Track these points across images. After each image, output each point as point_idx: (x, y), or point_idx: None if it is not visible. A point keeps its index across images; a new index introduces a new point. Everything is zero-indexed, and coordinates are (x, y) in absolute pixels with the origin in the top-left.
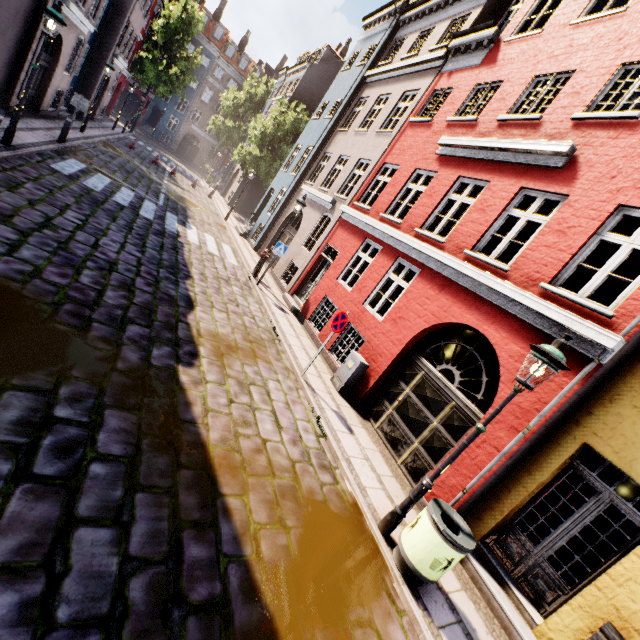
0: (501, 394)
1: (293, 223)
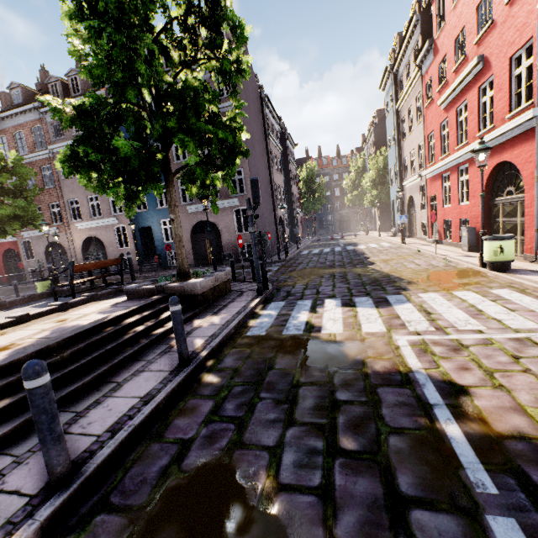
0: (523, 176)
1: (412, 206)
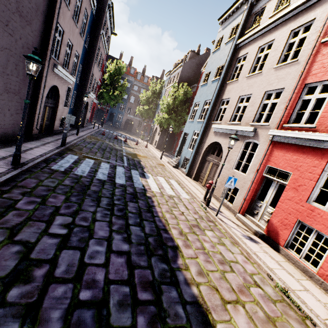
0: None
1: (211, 152)
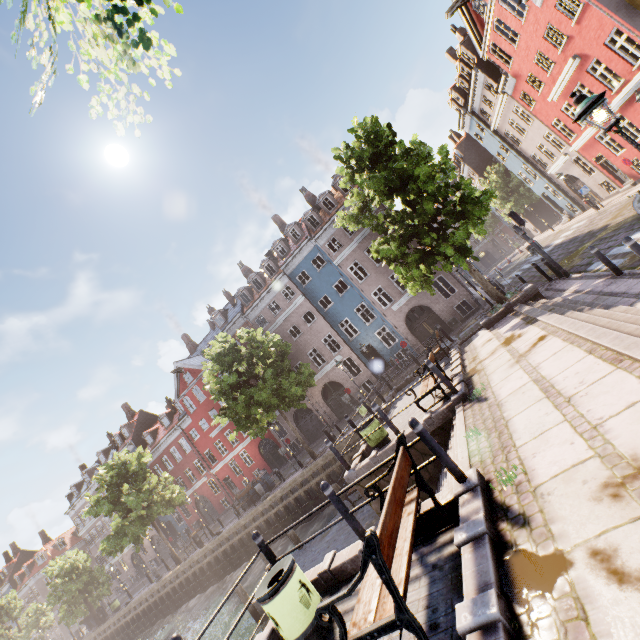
0: None
1: (572, 182)
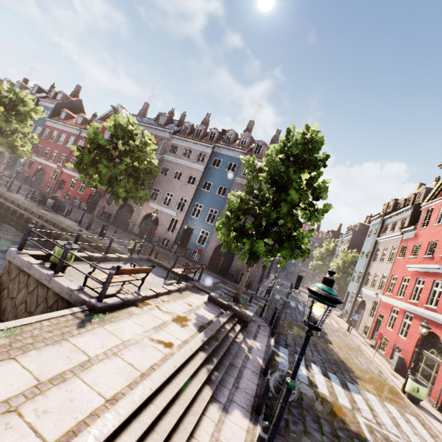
0: None
1: (362, 306)
